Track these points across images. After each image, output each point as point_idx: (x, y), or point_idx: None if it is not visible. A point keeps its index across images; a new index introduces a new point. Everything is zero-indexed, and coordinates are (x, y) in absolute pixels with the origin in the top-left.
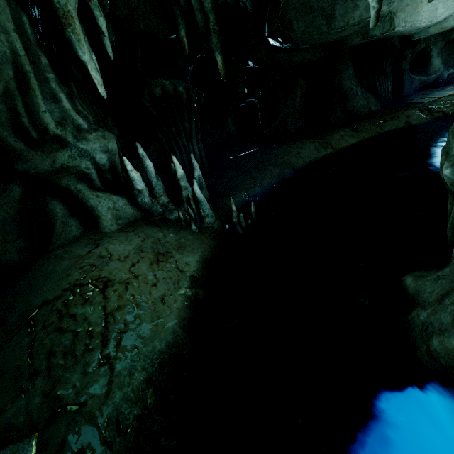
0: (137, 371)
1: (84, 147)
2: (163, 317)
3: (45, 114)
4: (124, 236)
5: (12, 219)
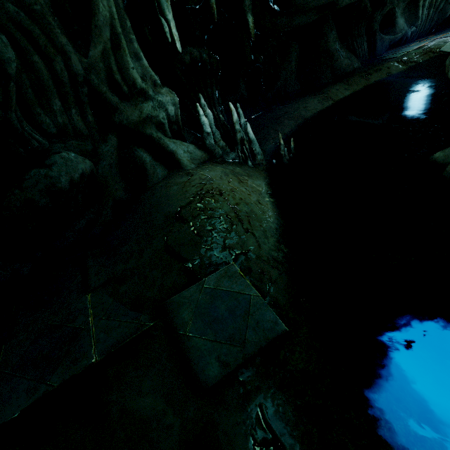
0: (269, 237)
1: (161, 99)
2: (265, 211)
3: (133, 70)
4: (206, 169)
5: (115, 164)
